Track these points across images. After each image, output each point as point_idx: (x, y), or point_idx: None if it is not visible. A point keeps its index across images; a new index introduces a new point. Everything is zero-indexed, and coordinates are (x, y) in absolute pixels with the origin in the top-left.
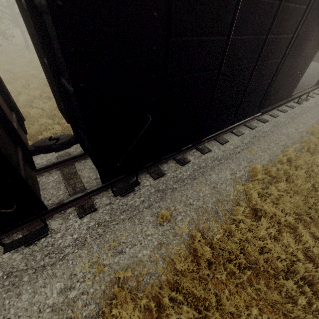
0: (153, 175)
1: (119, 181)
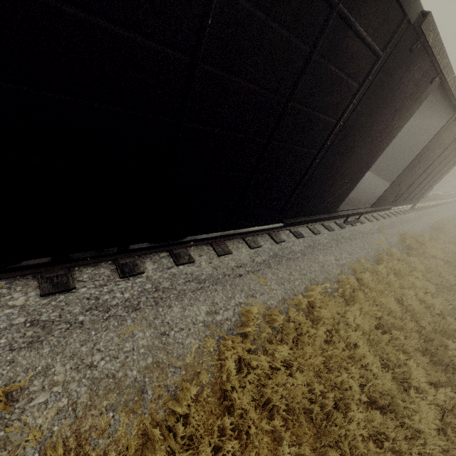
0: (43, 286)
1: None
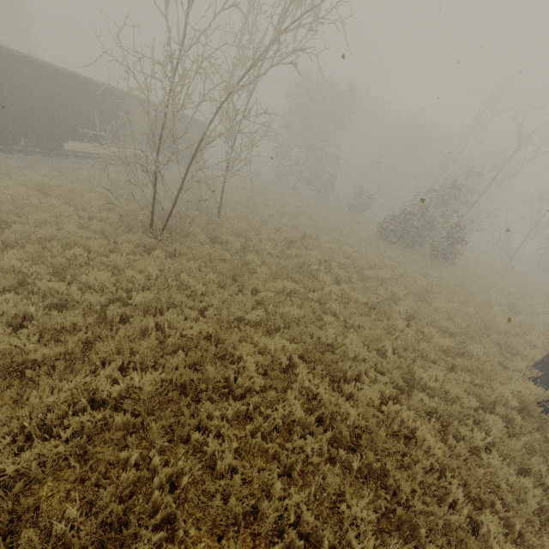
0: (26, 154)
1: (3, 150)
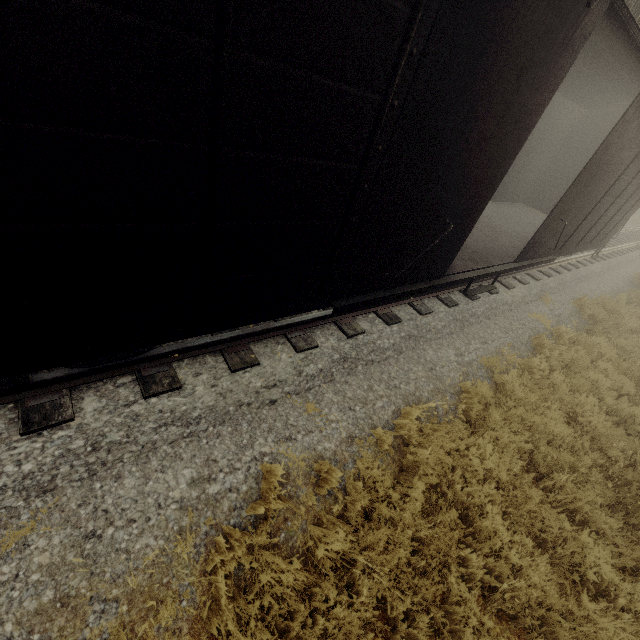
0: None
1: None
